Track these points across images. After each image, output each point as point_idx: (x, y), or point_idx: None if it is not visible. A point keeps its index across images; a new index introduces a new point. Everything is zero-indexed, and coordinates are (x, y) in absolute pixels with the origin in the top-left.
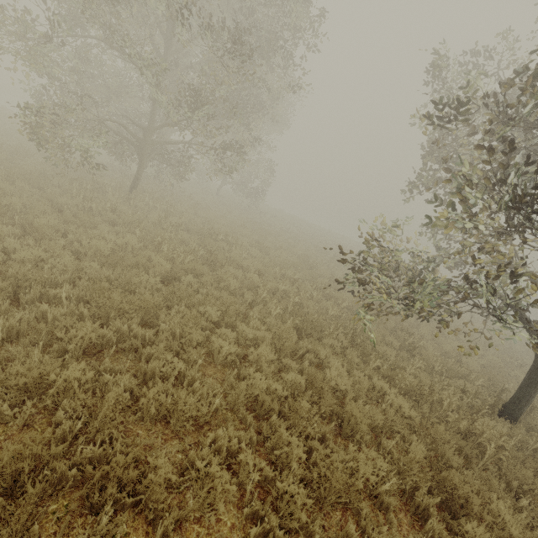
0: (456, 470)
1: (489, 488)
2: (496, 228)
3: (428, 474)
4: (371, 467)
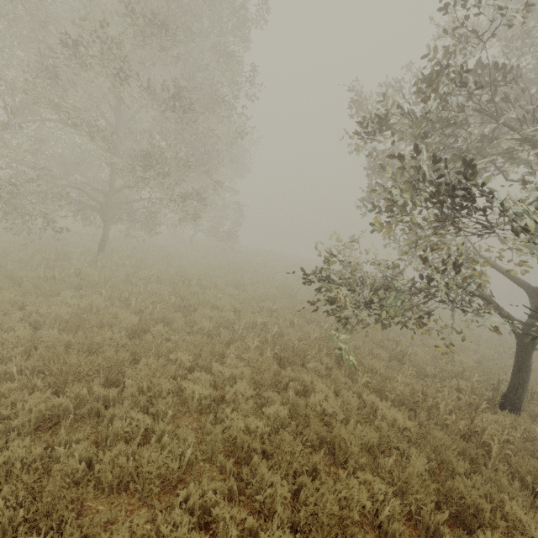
0: (465, 477)
1: (502, 490)
2: (431, 221)
3: (431, 487)
4: (370, 494)
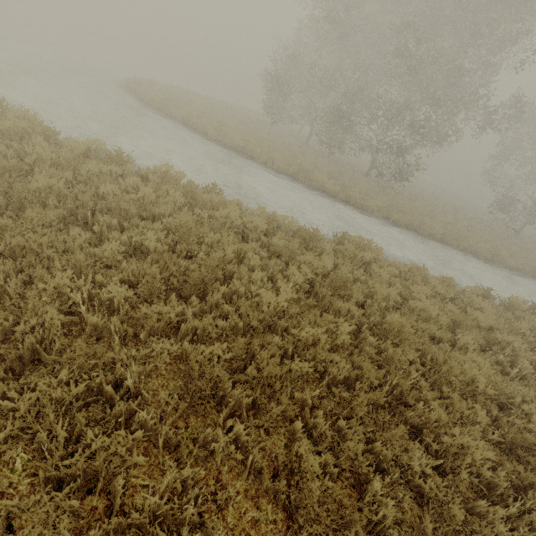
0: None
1: None
2: None
3: None
4: None
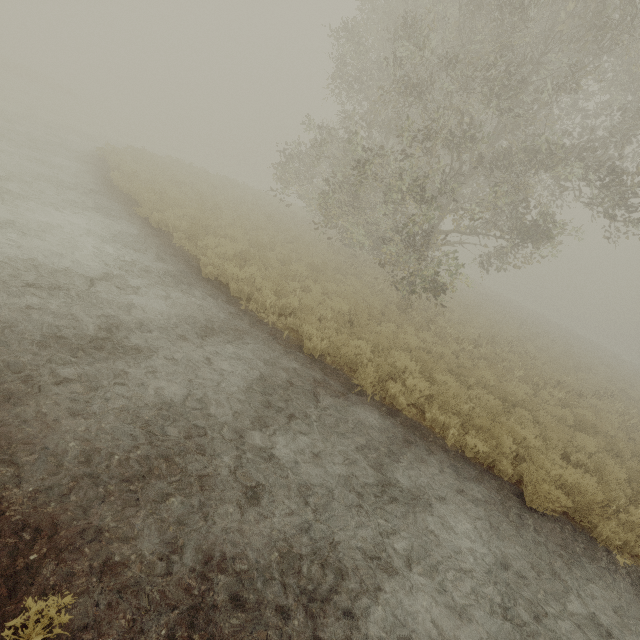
0: None
1: None
2: None
3: None
4: None
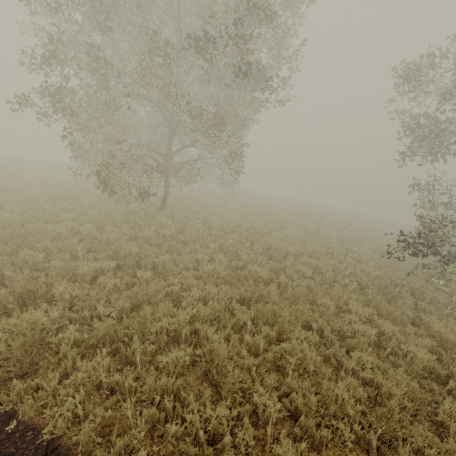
0: None
1: None
2: None
3: None
4: None
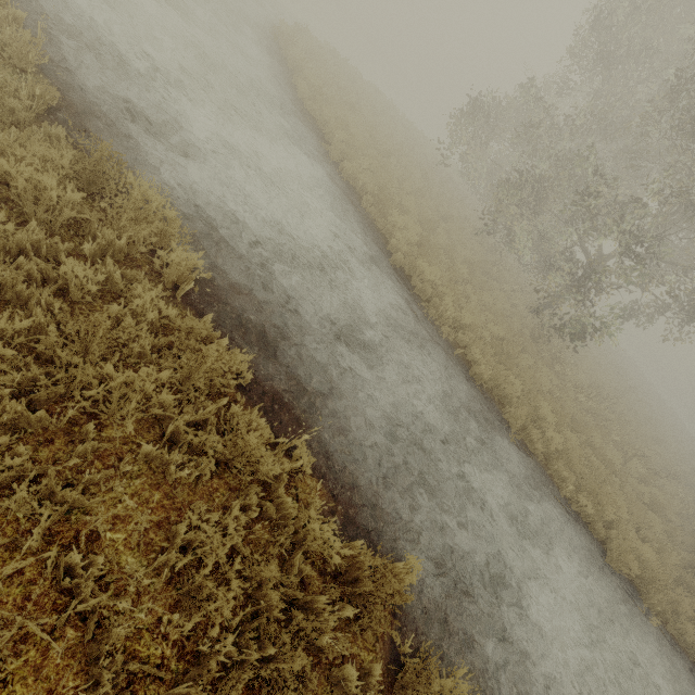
0: None
1: None
2: None
3: None
4: None
